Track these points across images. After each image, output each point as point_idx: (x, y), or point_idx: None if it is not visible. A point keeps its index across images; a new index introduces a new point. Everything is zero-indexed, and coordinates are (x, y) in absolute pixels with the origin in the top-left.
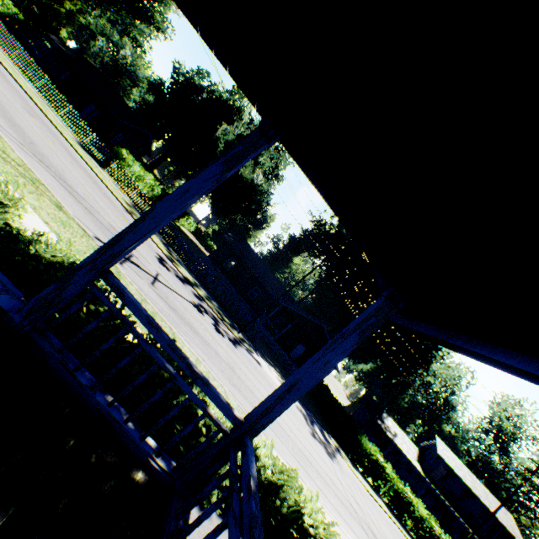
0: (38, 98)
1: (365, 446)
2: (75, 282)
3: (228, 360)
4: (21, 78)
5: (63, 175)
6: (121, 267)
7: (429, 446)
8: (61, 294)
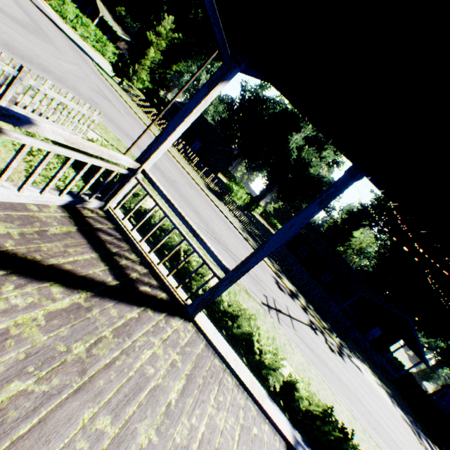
0: (182, 162)
1: None
2: None
3: (353, 389)
4: (172, 150)
5: (224, 241)
6: (281, 326)
7: None
8: None
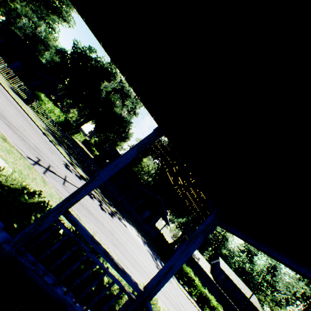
0: None
1: (184, 269)
2: (48, 221)
3: (110, 228)
4: None
5: (3, 114)
6: (45, 176)
7: (216, 263)
8: (39, 229)
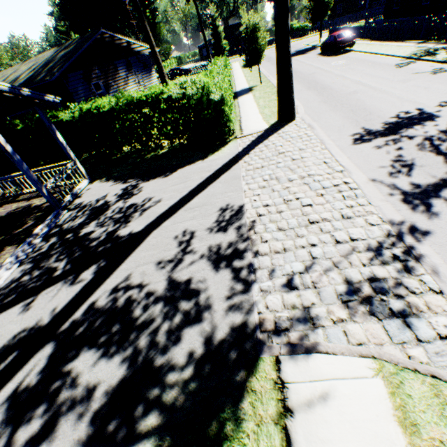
0: None
1: None
2: None
3: None
4: None
5: None
6: None
7: None
8: None
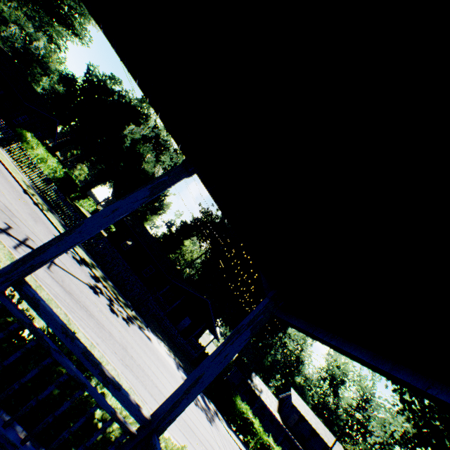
0: None
1: (238, 406)
2: None
3: (122, 340)
4: None
5: None
6: (15, 252)
7: (286, 397)
8: None
